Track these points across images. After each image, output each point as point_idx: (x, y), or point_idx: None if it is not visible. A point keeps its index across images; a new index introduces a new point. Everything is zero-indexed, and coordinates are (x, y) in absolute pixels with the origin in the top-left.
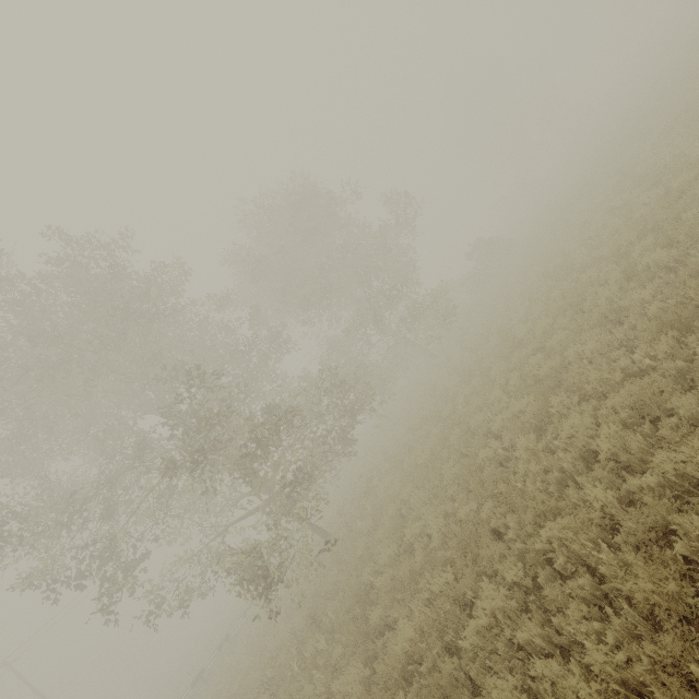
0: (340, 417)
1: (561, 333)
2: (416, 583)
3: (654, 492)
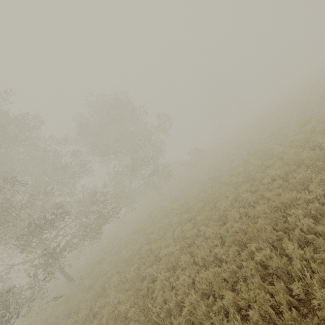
0: (99, 218)
1: (203, 215)
2: None
3: None
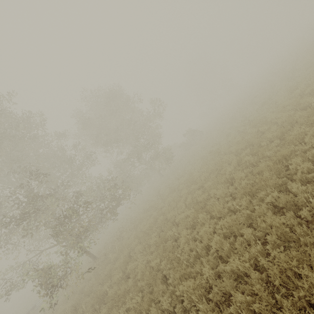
0: (112, 201)
1: (210, 182)
2: (126, 297)
3: (229, 272)
